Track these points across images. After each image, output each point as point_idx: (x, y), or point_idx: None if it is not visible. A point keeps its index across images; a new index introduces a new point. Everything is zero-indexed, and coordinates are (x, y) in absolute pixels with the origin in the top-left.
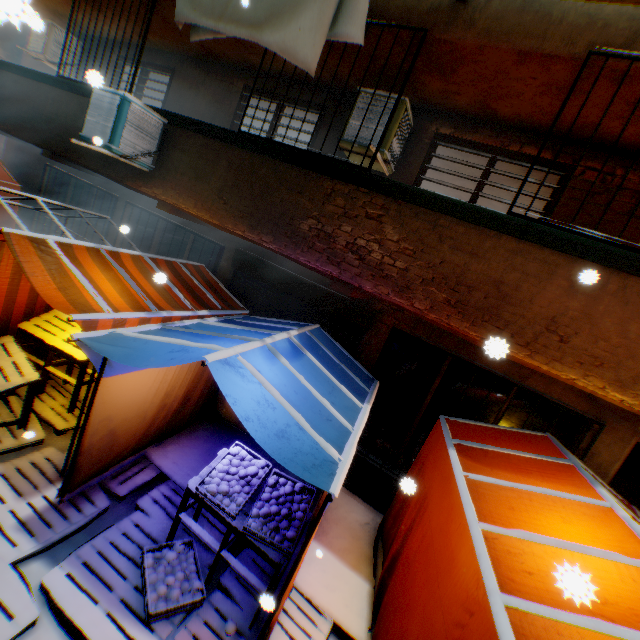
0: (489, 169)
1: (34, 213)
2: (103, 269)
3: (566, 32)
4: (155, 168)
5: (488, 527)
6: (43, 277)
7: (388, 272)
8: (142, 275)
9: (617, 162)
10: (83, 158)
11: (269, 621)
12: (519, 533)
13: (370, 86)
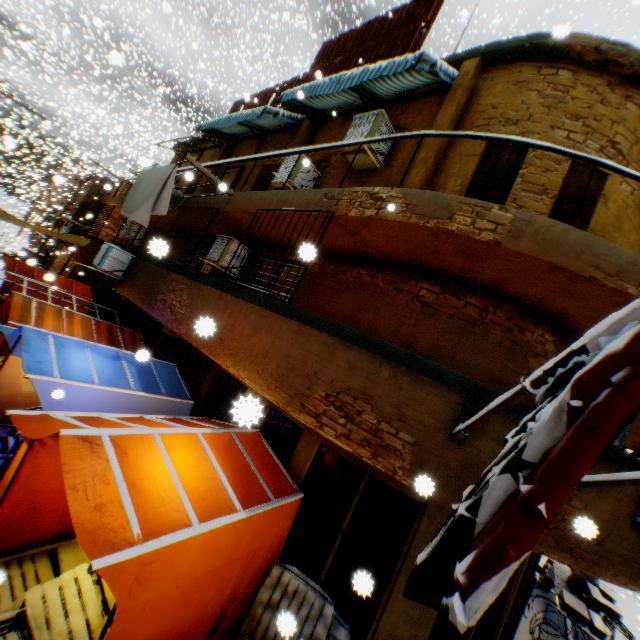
0: (278, 269)
1: (96, 316)
2: (57, 316)
3: (255, 202)
4: (125, 278)
5: (102, 415)
6: (19, 311)
7: (178, 316)
8: (82, 325)
9: (327, 259)
10: (105, 277)
11: (1, 481)
12: (111, 417)
13: (235, 234)
